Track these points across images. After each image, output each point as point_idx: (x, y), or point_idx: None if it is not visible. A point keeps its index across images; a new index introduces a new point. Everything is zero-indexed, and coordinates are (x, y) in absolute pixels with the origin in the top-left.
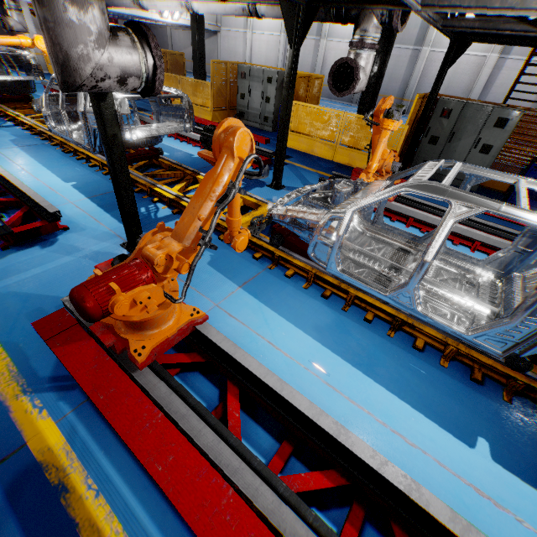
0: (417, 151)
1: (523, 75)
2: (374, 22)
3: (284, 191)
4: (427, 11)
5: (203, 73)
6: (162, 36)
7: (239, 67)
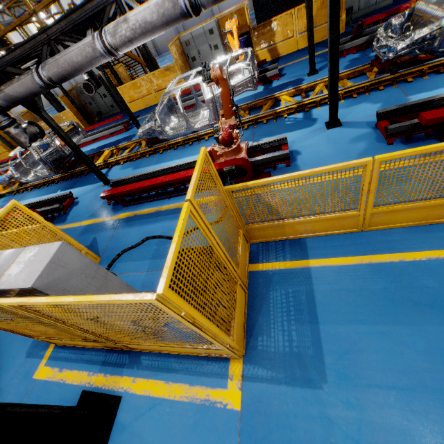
0: (91, 111)
1: None
2: None
3: None
4: None
5: None
6: None
7: None
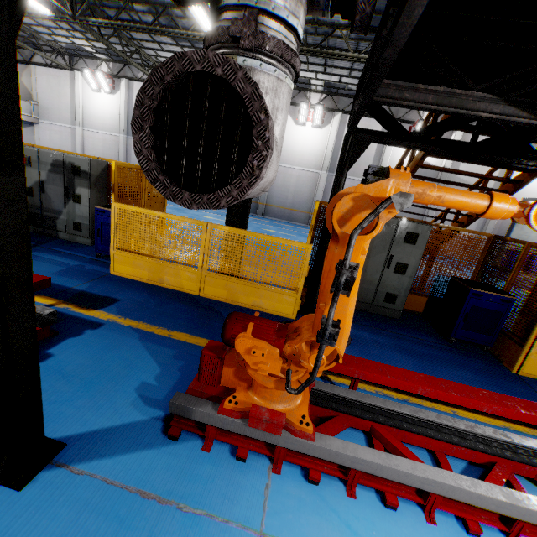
0: None
1: None
2: None
3: (47, 483)
4: None
5: None
6: None
7: None
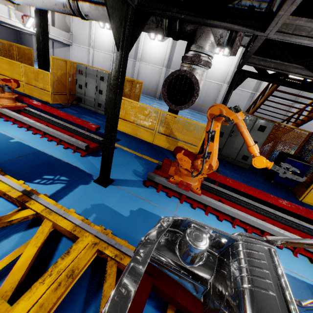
0: None
1: (267, 100)
2: (212, 40)
3: (112, 188)
4: (281, 36)
5: (47, 65)
6: (28, 39)
7: (77, 66)
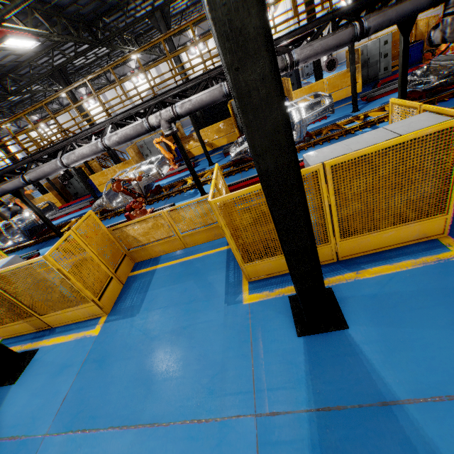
0: (70, 192)
1: None
2: None
3: None
4: None
5: None
6: None
7: None
